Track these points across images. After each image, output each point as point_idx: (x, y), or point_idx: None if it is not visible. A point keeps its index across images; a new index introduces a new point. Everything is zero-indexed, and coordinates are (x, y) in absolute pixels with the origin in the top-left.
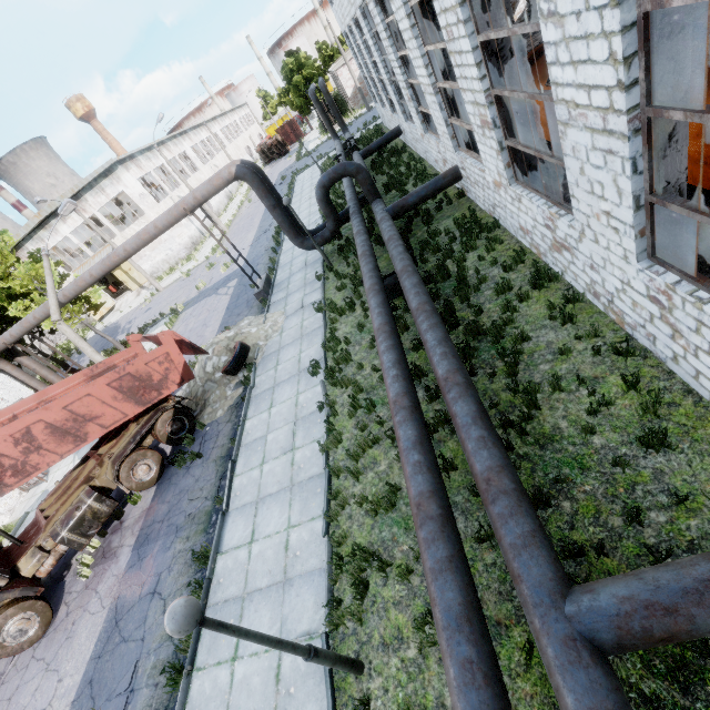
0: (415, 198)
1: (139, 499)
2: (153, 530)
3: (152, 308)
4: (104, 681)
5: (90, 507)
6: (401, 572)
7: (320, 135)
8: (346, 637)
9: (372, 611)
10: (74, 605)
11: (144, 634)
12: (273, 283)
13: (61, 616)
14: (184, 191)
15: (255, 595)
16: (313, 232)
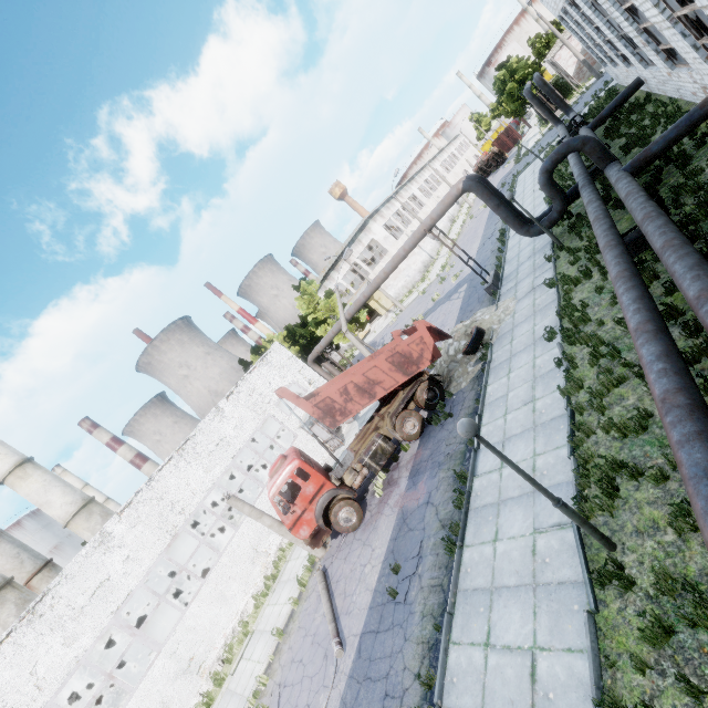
0: (660, 144)
1: (408, 448)
2: (421, 466)
3: (398, 324)
4: (401, 551)
5: (380, 445)
6: (653, 475)
7: (539, 130)
8: (597, 527)
9: (623, 509)
10: (374, 511)
11: (424, 526)
12: (501, 277)
13: (367, 517)
14: (415, 226)
15: (508, 501)
16: (538, 219)
